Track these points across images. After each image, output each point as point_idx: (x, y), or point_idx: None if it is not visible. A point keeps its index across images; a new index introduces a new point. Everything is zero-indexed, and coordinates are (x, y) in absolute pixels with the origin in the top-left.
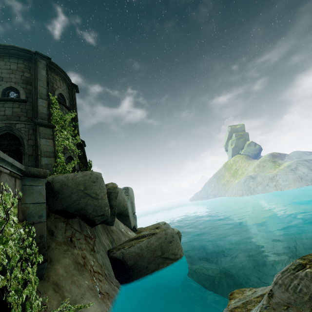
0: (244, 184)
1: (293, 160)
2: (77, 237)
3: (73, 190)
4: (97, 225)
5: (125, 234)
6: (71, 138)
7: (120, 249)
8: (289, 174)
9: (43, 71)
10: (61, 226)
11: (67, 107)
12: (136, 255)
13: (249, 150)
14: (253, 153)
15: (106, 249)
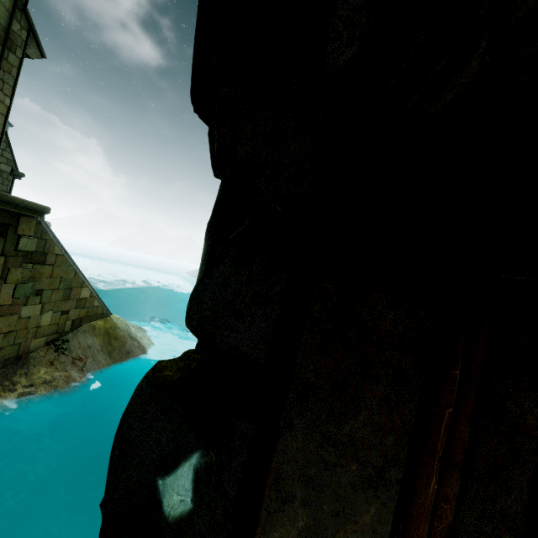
0: None
1: None
2: None
3: None
4: None
5: None
6: None
7: None
8: None
9: None
10: None
11: None
12: None
13: None
14: None
15: None
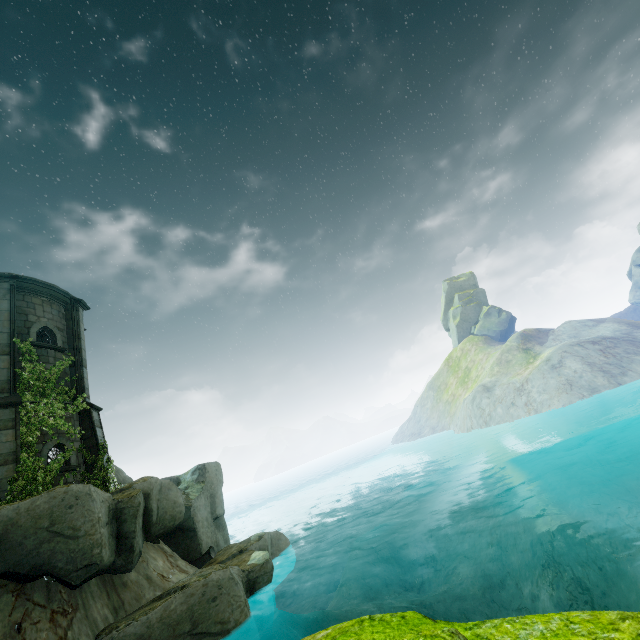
0: (472, 404)
1: (557, 345)
2: (35, 618)
3: (28, 532)
4: (88, 582)
5: (156, 584)
6: (63, 408)
7: (112, 630)
8: (549, 377)
9: (4, 302)
10: (6, 602)
11: (57, 349)
12: (137, 639)
13: (488, 325)
14: (497, 331)
15: (98, 629)
